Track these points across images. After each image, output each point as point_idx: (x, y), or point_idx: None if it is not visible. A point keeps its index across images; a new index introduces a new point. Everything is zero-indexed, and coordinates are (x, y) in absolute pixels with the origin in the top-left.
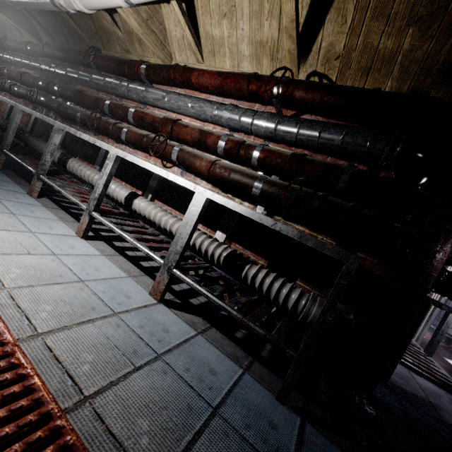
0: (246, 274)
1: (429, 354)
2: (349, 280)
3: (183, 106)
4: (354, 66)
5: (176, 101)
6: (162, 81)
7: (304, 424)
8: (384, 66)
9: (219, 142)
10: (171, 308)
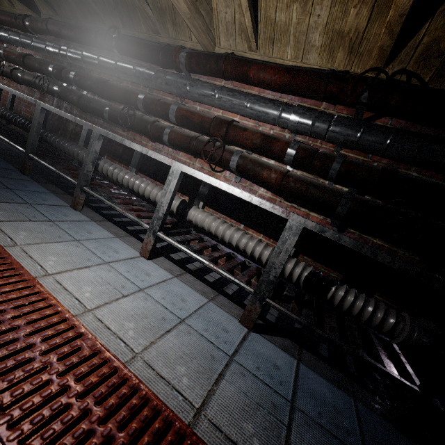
0: (332, 295)
1: None
2: None
3: (238, 105)
4: None
5: (230, 99)
6: (207, 73)
7: None
8: None
9: (288, 150)
10: (262, 333)
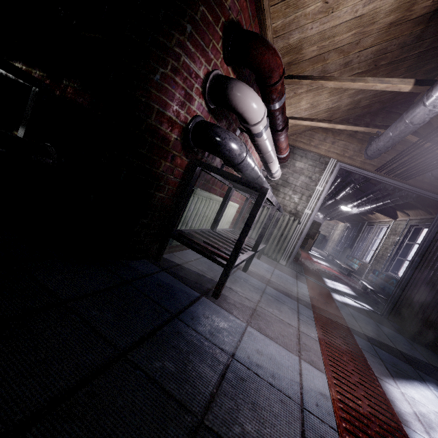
0: None
1: (253, 249)
2: None
3: None
4: None
5: None
6: None
7: None
8: None
9: None
10: None
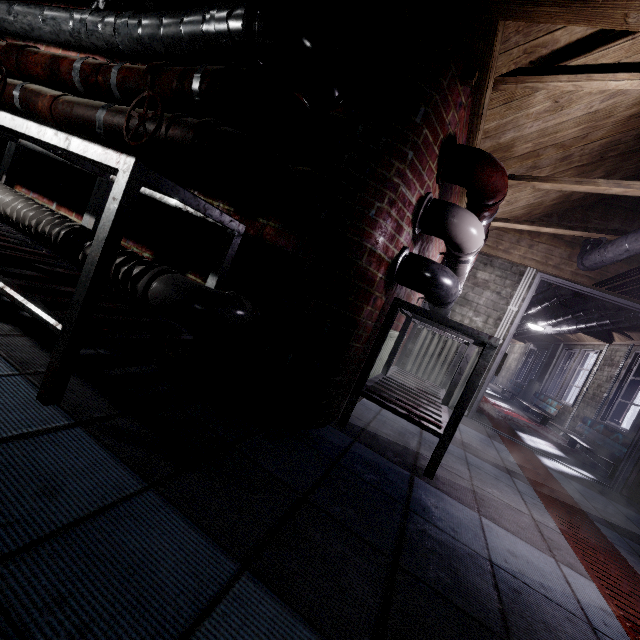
0: (85, 256)
1: (444, 401)
2: (122, 193)
3: (34, 22)
4: None
5: (25, 15)
6: None
7: (68, 428)
8: None
9: (73, 68)
10: None
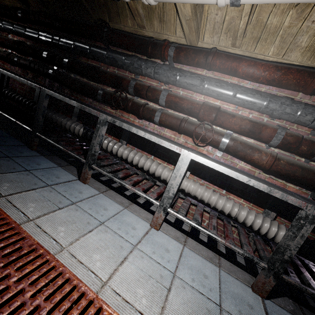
0: None
1: None
2: None
3: (225, 94)
4: None
5: (218, 89)
6: (193, 65)
7: None
8: None
9: (275, 135)
10: (270, 298)
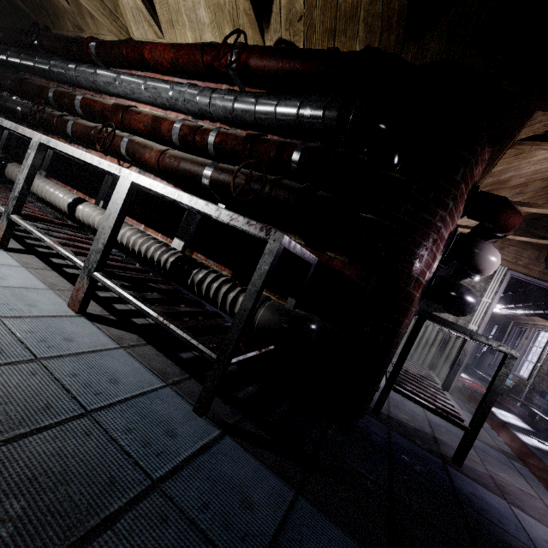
0: (192, 280)
1: (445, 388)
2: (272, 259)
3: (136, 89)
4: (319, 29)
5: (129, 83)
6: (116, 61)
7: (222, 437)
8: (349, 26)
9: (173, 128)
10: (96, 322)
